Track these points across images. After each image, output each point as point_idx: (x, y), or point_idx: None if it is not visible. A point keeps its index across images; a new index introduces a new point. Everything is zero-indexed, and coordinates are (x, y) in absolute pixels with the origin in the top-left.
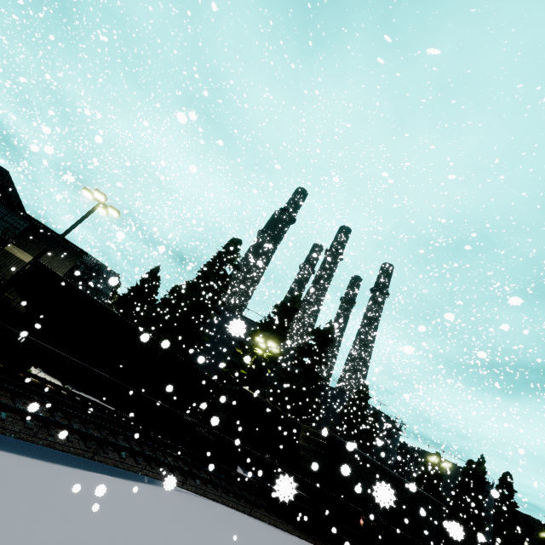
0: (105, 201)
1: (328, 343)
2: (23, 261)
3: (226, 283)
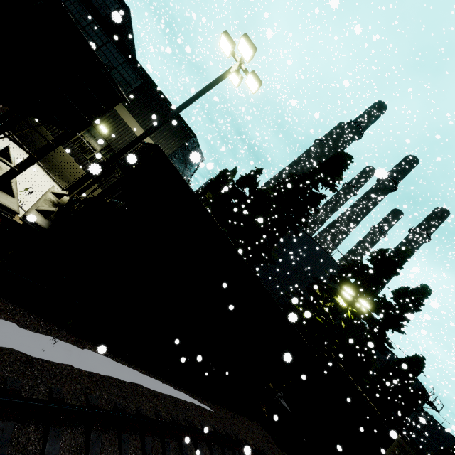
0: (249, 60)
1: (413, 311)
2: (130, 129)
3: (316, 205)
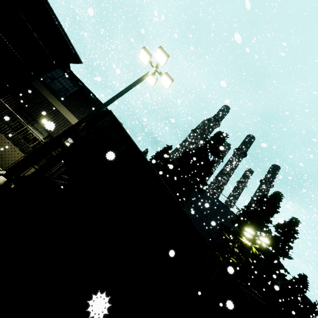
0: (163, 64)
1: (293, 239)
2: (68, 122)
3: (210, 168)
